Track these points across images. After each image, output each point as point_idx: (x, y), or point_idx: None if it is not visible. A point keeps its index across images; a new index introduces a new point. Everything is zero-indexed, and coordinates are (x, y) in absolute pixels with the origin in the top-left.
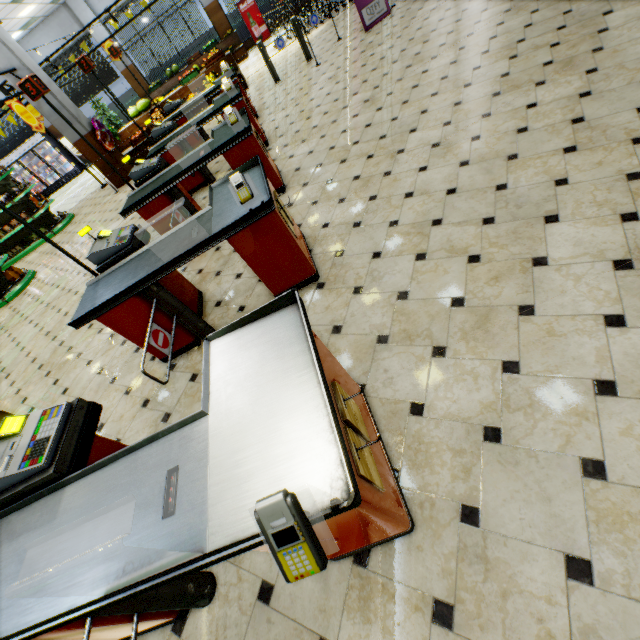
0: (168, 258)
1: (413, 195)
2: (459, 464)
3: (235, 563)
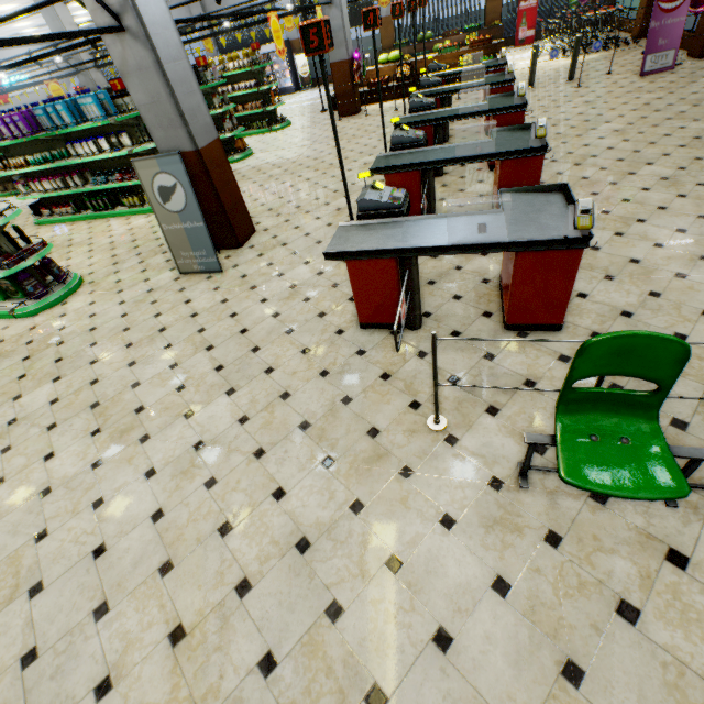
0: (455, 156)
1: (629, 201)
2: (599, 319)
3: (436, 322)
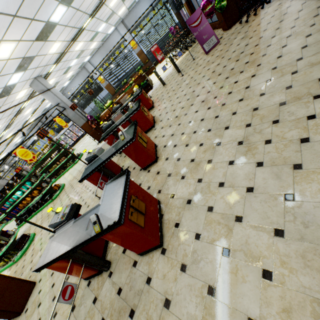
0: (74, 242)
1: (224, 185)
2: None
3: None
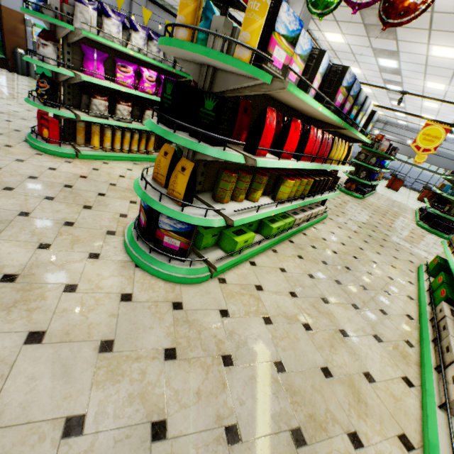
0: None
1: None
2: None
3: None
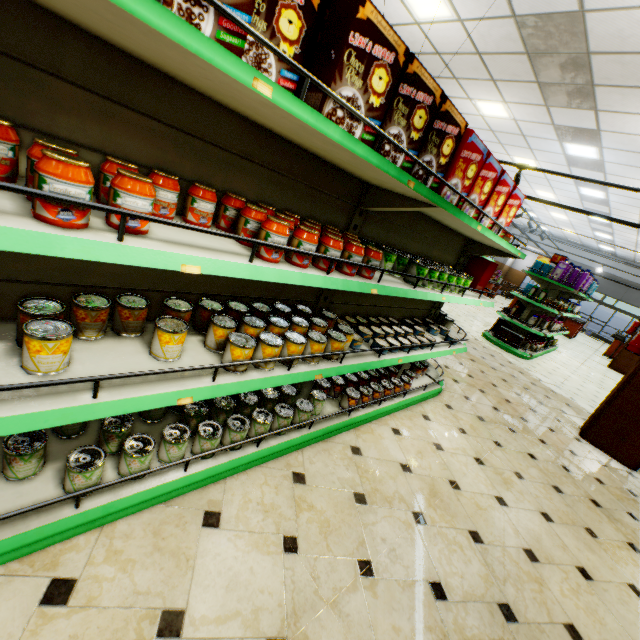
0: None
1: None
2: None
3: None
